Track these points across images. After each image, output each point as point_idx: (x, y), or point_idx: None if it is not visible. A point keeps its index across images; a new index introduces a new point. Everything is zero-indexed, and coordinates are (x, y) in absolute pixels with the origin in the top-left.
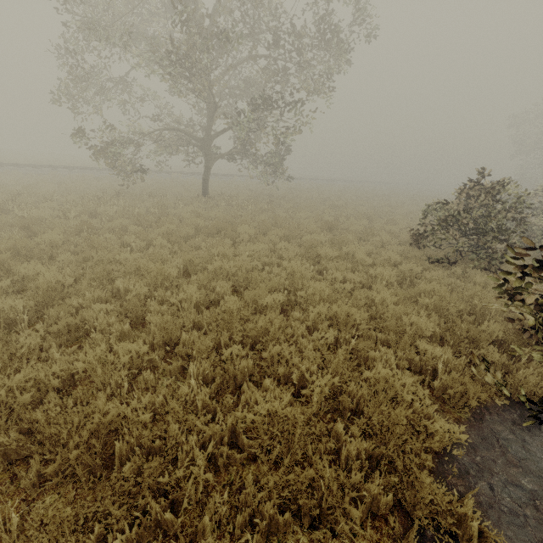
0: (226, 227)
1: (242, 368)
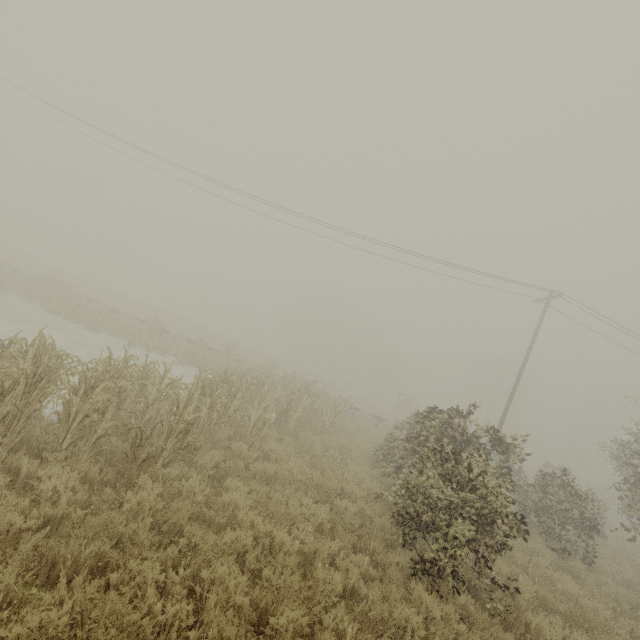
0: None
1: None
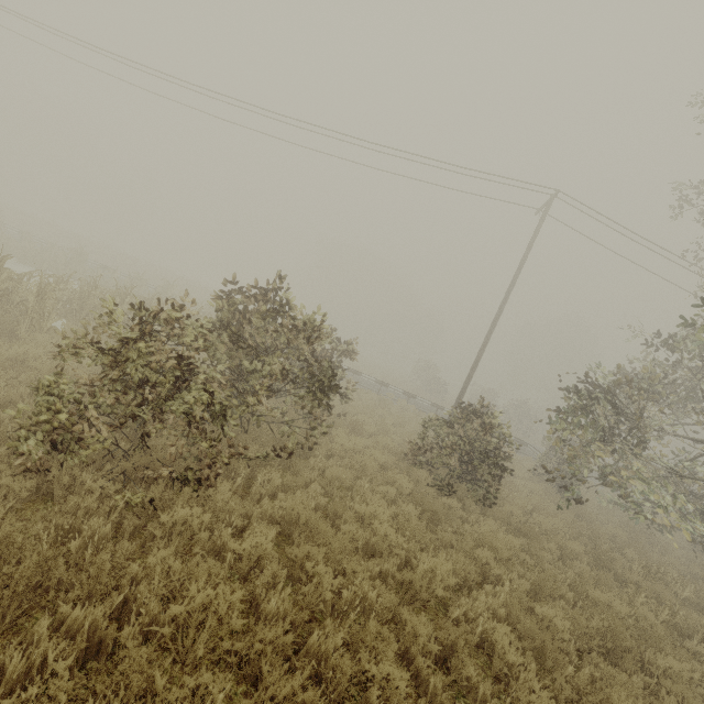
0: None
1: None
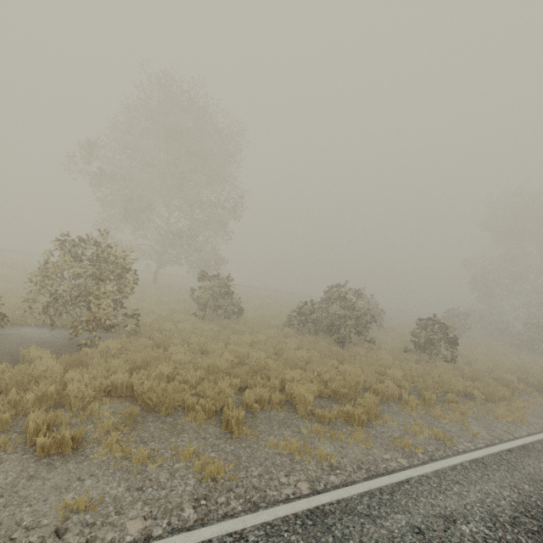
0: None
1: (9, 302)
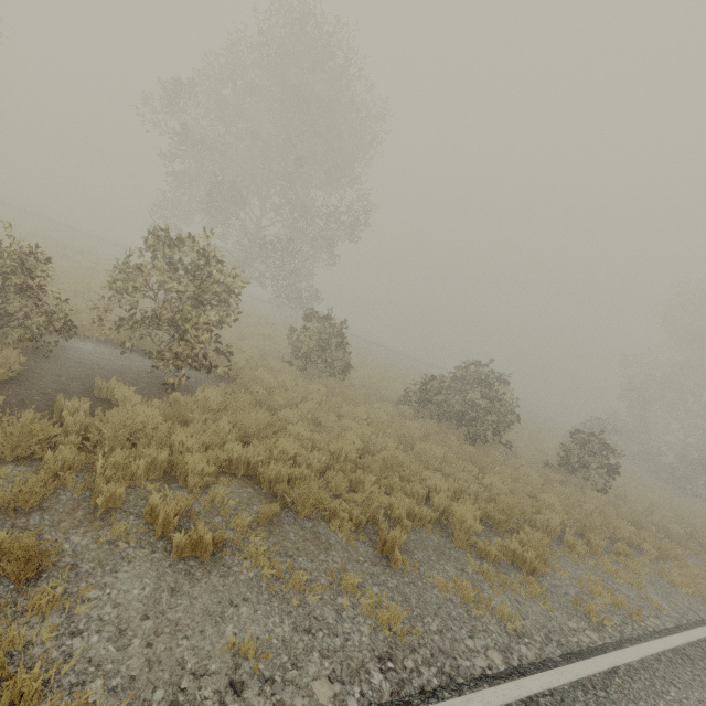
0: None
1: None
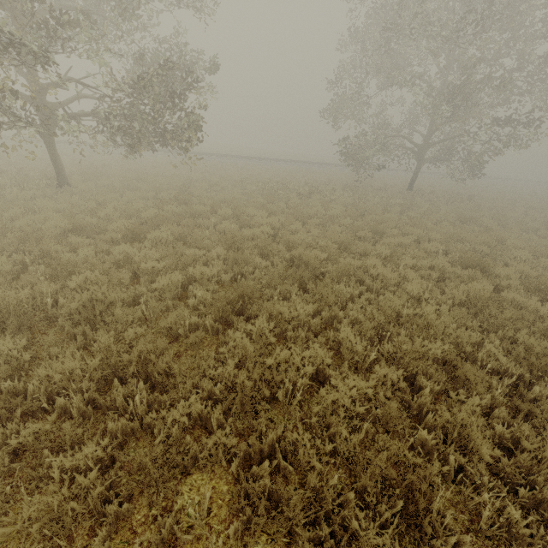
0: (468, 219)
1: None
